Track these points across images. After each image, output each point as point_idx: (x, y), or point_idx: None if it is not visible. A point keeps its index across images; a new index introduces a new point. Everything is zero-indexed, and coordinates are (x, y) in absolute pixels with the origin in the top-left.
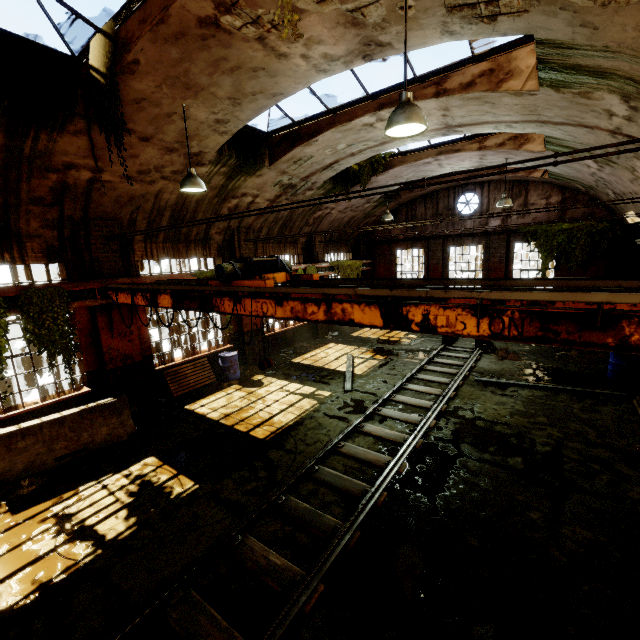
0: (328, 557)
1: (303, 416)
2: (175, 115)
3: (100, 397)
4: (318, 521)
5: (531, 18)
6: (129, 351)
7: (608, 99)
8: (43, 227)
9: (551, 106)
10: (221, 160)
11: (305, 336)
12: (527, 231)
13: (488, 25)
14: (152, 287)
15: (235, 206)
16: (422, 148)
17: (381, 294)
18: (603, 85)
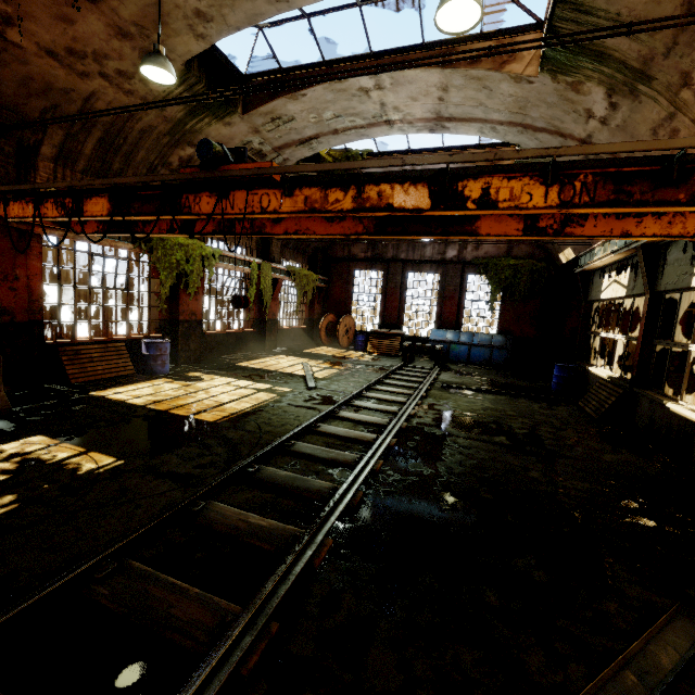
0: (331, 513)
1: (262, 405)
2: None
3: None
4: (308, 485)
5: None
6: (8, 303)
7: (594, 94)
8: None
9: (540, 102)
10: (187, 80)
11: (250, 346)
12: (480, 263)
13: None
14: (79, 183)
15: (189, 158)
16: (401, 151)
17: (438, 161)
18: (596, 73)
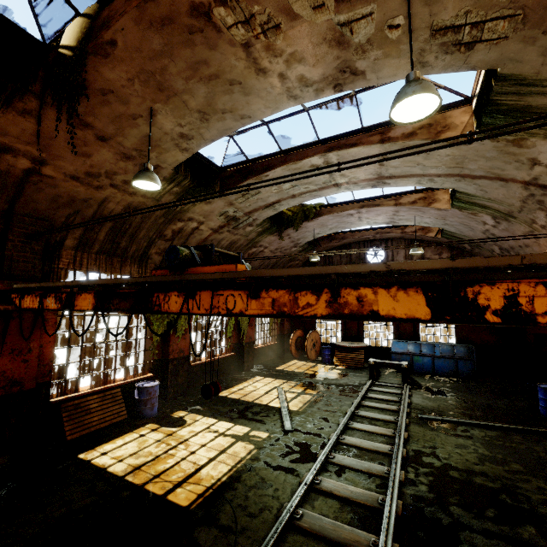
0: None
1: (239, 467)
2: (141, 118)
3: None
4: None
5: (506, 47)
6: (19, 375)
7: (539, 146)
8: None
9: (478, 157)
10: (176, 179)
11: (230, 368)
12: None
13: (462, 55)
14: (71, 283)
15: (179, 229)
16: (347, 202)
17: (435, 266)
18: (542, 130)
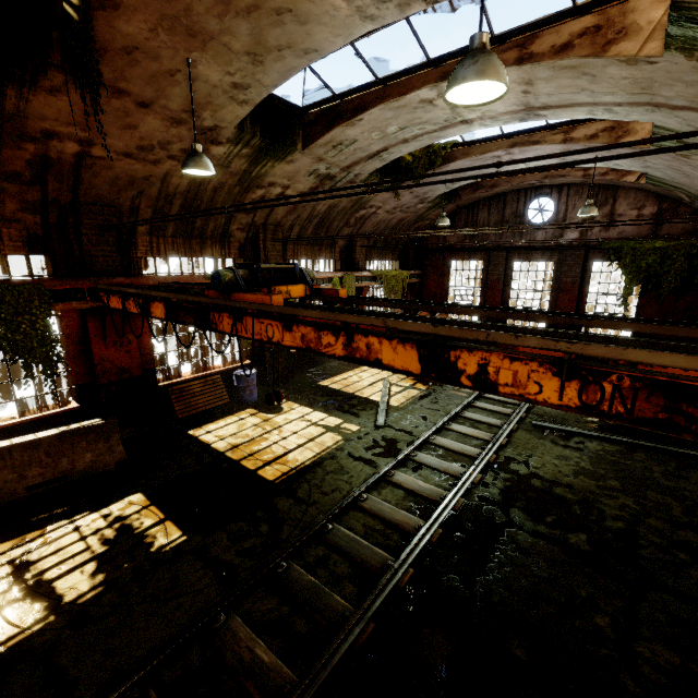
0: (329, 658)
1: (323, 455)
2: (179, 74)
3: (91, 414)
4: (323, 603)
5: None
6: (126, 363)
7: None
8: (22, 210)
9: (674, 81)
10: (242, 139)
11: None
12: (610, 247)
13: None
14: (143, 292)
15: (261, 198)
16: (492, 138)
17: (421, 330)
18: None
